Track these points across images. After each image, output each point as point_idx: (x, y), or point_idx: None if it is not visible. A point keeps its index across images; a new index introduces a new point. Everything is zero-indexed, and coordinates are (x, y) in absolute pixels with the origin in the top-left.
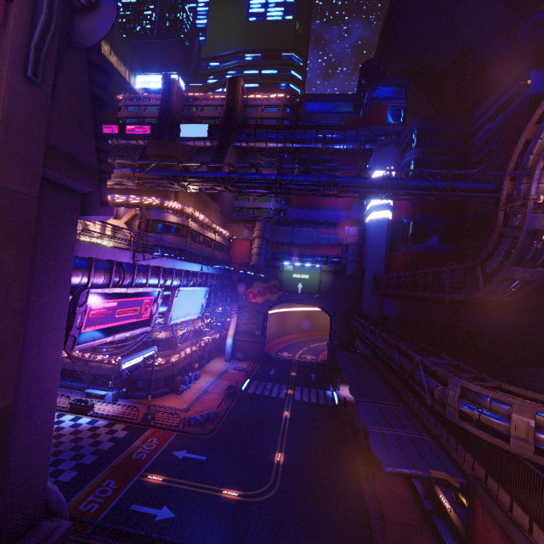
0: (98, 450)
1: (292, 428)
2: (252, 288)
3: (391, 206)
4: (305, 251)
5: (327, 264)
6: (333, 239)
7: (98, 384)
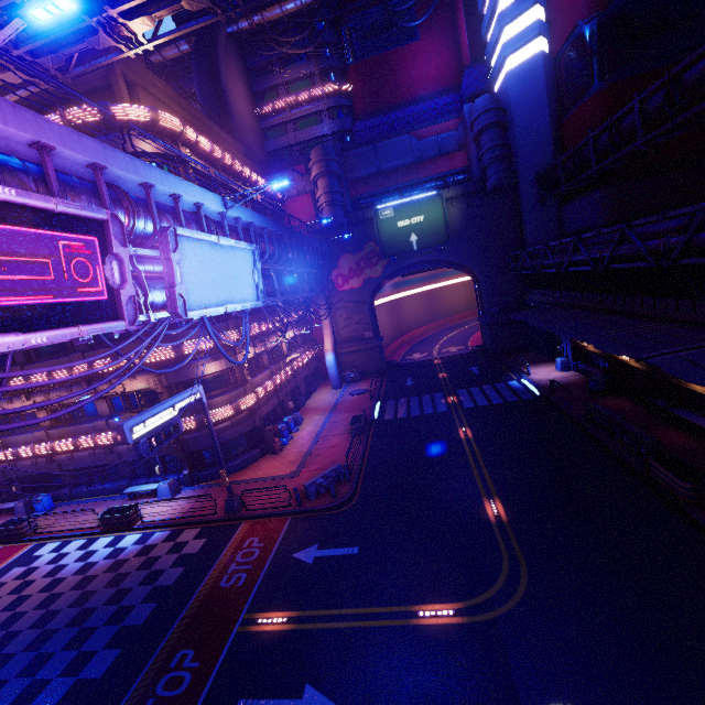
0: (155, 591)
1: (488, 452)
2: (339, 268)
3: (544, 26)
4: (405, 179)
5: (449, 186)
6: (447, 139)
7: (143, 476)
